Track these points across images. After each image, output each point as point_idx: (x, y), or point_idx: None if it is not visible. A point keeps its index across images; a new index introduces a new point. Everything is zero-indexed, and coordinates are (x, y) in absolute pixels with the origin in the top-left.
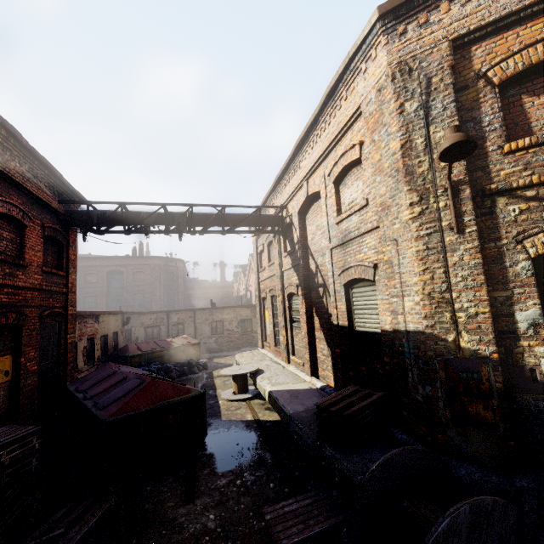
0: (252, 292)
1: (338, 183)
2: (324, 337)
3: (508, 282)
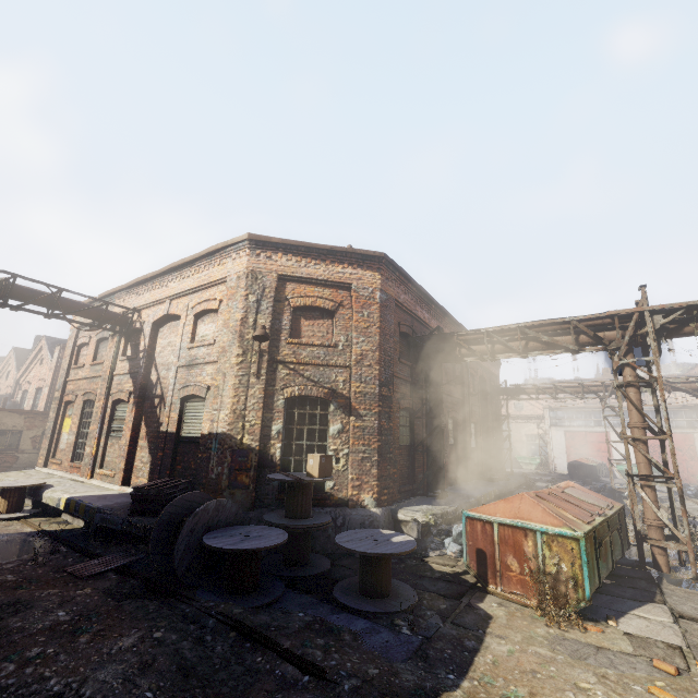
0: (30, 393)
1: (198, 317)
2: (148, 445)
3: (273, 409)
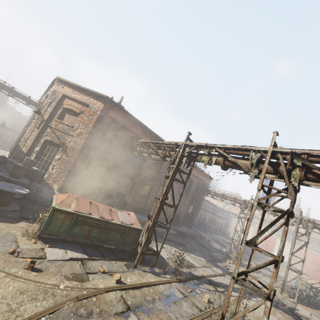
0: None
1: None
2: None
3: (39, 142)
